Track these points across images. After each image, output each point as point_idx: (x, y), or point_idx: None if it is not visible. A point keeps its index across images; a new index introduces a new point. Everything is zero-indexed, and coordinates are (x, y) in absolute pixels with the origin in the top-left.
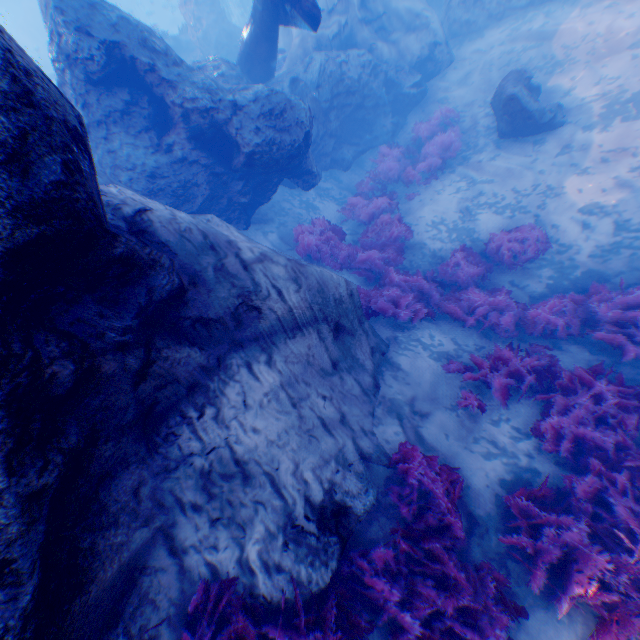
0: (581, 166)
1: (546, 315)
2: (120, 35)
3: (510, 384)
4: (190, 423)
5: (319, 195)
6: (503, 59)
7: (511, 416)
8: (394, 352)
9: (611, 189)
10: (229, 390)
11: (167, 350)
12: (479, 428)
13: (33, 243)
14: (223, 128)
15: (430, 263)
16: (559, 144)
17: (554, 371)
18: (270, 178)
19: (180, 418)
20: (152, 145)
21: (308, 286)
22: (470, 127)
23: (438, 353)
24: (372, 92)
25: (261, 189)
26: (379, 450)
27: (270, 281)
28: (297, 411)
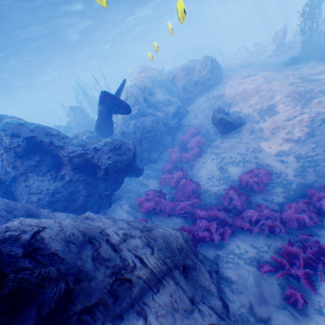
0: (263, 137)
1: (295, 214)
2: (35, 133)
3: (308, 272)
4: None
5: (145, 177)
6: (208, 106)
7: None
8: (222, 267)
9: (283, 143)
10: None
11: None
12: (313, 321)
13: None
14: (91, 160)
15: (215, 198)
16: (248, 130)
17: None
18: (119, 177)
19: None
20: (52, 177)
21: (159, 247)
22: (205, 132)
23: (248, 258)
24: (158, 128)
25: (115, 183)
26: None
27: (133, 253)
28: None
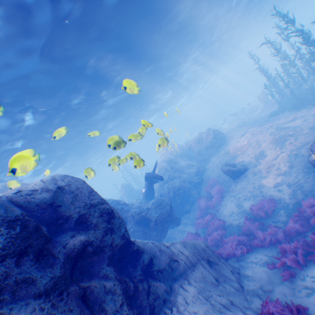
0: (261, 175)
1: (290, 225)
2: (113, 204)
3: (296, 258)
4: (168, 314)
5: (184, 225)
6: (218, 161)
7: (307, 272)
8: (243, 270)
9: (275, 176)
10: (178, 298)
11: (153, 282)
12: (297, 285)
13: (123, 244)
14: (144, 215)
15: (238, 229)
16: (250, 172)
17: (307, 243)
18: (164, 225)
19: (164, 314)
20: None
21: (190, 246)
22: (222, 181)
23: (262, 263)
24: (185, 186)
25: (162, 231)
26: (257, 313)
27: (177, 249)
28: (209, 301)
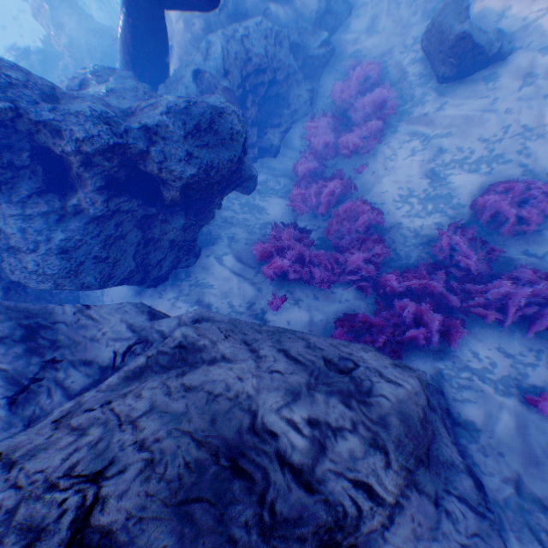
0: None
1: None
2: None
3: None
4: None
5: (256, 190)
6: None
7: None
8: (454, 400)
9: None
10: None
11: None
12: None
13: None
14: (140, 164)
15: (417, 246)
16: (517, 75)
17: None
18: (210, 200)
19: None
20: (53, 209)
21: (396, 441)
22: (396, 76)
23: (499, 379)
24: (281, 63)
25: (202, 213)
26: None
27: (349, 479)
28: None
